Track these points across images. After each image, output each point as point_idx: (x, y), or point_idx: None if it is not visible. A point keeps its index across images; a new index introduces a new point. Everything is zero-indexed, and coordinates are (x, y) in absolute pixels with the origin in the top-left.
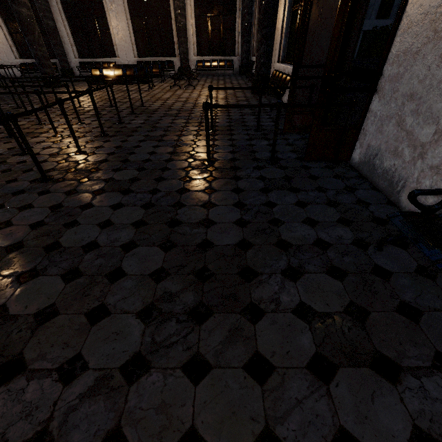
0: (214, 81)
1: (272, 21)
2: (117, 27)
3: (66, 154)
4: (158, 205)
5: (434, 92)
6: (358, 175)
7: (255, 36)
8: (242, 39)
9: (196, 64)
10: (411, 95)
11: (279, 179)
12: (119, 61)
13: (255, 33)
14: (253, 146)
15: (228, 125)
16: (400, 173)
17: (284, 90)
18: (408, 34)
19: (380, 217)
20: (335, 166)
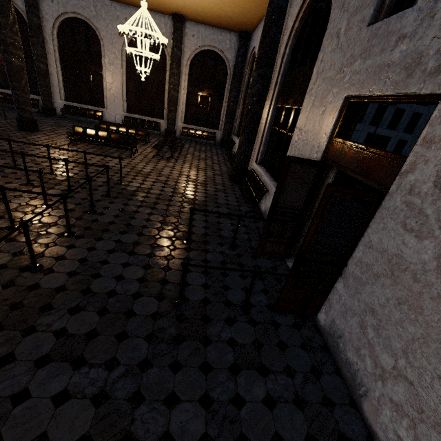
0: (196, 152)
1: (254, 130)
2: (111, 84)
3: (17, 268)
4: (113, 397)
5: (392, 327)
6: (322, 343)
7: (237, 120)
8: (226, 119)
9: (181, 130)
10: (372, 310)
11: (249, 346)
12: (106, 112)
13: (238, 118)
14: (226, 276)
15: (204, 233)
16: (363, 378)
17: (260, 200)
18: (369, 252)
19: (344, 433)
20: (303, 325)
